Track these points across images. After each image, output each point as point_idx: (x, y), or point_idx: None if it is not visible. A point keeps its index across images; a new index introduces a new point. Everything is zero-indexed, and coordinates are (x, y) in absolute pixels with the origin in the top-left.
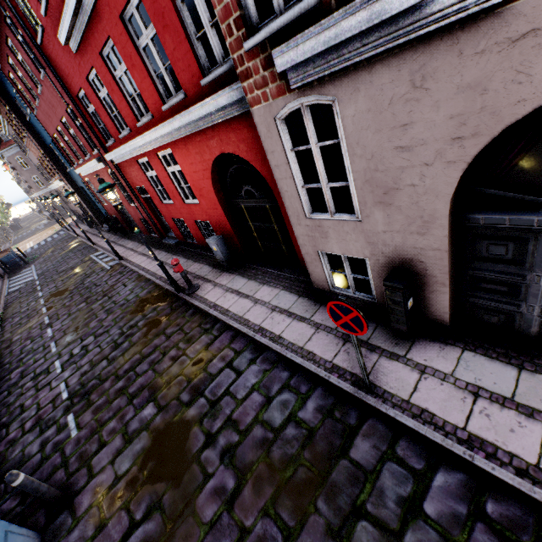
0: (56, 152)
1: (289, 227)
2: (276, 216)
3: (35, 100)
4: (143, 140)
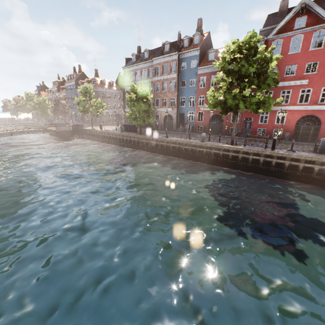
0: (181, 100)
1: (320, 131)
2: (314, 129)
3: (210, 86)
4: (280, 107)
